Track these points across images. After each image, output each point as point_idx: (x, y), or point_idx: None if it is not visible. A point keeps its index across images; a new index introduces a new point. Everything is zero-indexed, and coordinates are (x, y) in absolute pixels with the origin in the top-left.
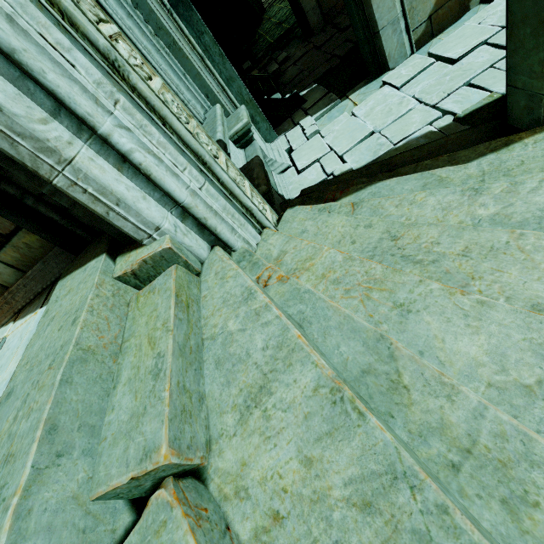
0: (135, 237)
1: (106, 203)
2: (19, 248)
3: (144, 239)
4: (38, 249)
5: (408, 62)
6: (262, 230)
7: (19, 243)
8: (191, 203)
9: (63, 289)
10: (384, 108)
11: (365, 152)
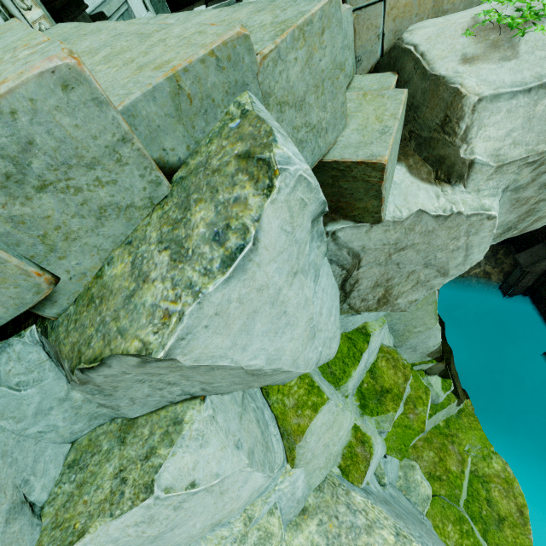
0: None
1: None
2: None
3: None
4: None
5: None
6: (9, 18)
7: None
8: None
9: None
10: None
11: None
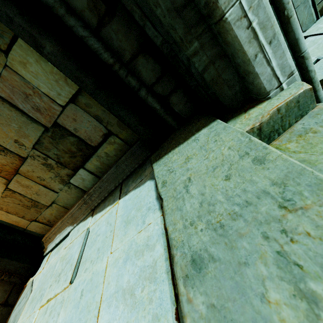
0: (265, 88)
1: (260, 42)
2: (100, 157)
3: (272, 90)
4: (112, 157)
5: (321, 21)
6: None
7: (101, 153)
8: (309, 53)
9: (171, 163)
10: (318, 46)
11: (320, 70)
